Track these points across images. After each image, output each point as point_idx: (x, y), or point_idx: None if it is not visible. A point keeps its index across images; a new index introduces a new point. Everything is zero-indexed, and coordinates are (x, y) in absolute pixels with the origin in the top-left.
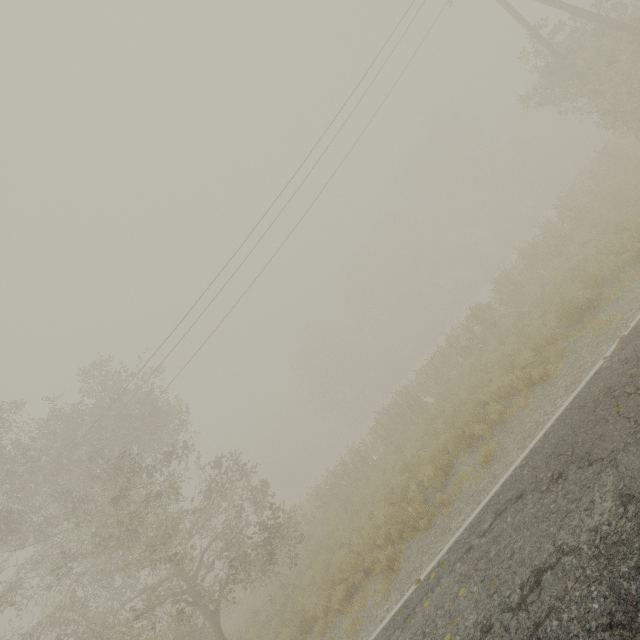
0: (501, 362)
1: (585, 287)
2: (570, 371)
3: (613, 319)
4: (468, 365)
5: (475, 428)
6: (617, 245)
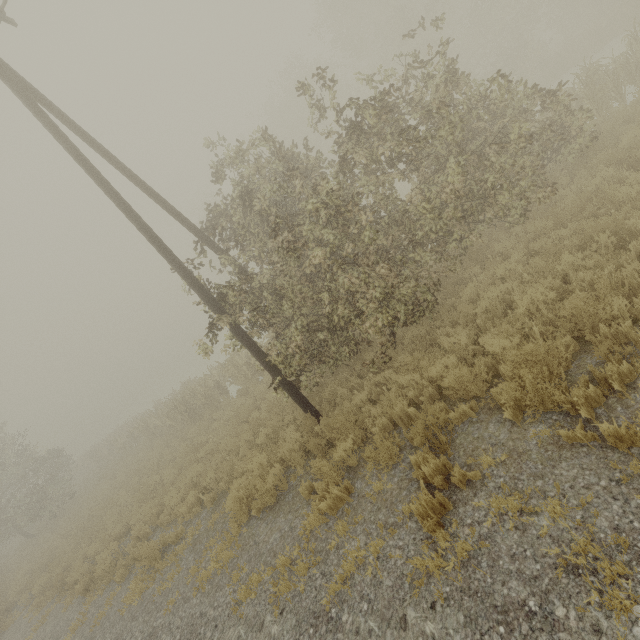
0: (85, 534)
1: (115, 537)
2: (23, 632)
3: (33, 634)
4: (150, 456)
5: (21, 597)
6: (138, 525)
